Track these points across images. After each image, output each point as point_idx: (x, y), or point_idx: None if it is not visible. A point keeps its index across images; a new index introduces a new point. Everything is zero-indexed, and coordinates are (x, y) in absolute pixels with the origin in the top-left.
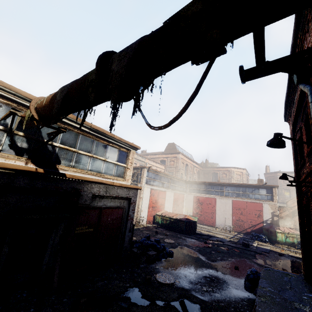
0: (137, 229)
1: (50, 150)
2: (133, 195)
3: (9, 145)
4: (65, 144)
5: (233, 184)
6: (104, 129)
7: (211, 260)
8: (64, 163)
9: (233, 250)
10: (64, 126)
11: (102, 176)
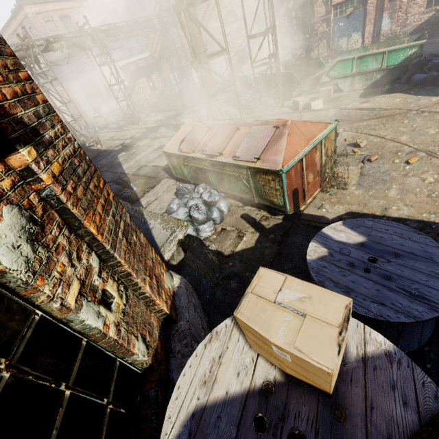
0: None
1: None
2: None
3: None
4: None
5: (62, 58)
6: None
7: None
8: None
9: None
10: None
11: None
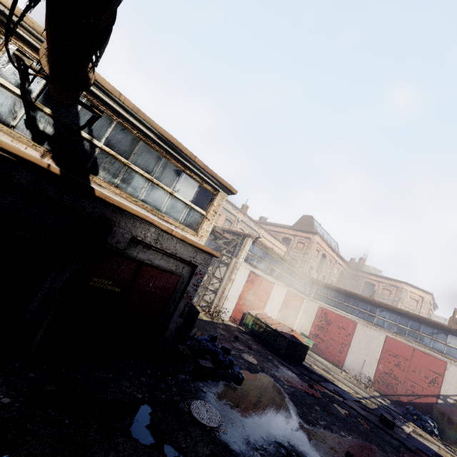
0: (210, 323)
1: (87, 150)
2: (202, 263)
3: (24, 121)
4: (113, 147)
5: (397, 310)
6: (180, 143)
7: (307, 419)
8: (103, 176)
9: (357, 421)
10: (117, 120)
11: (159, 215)
